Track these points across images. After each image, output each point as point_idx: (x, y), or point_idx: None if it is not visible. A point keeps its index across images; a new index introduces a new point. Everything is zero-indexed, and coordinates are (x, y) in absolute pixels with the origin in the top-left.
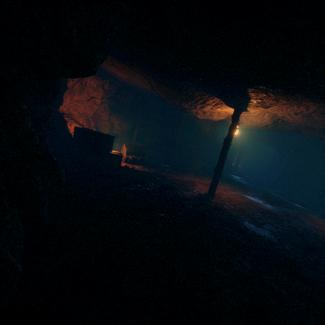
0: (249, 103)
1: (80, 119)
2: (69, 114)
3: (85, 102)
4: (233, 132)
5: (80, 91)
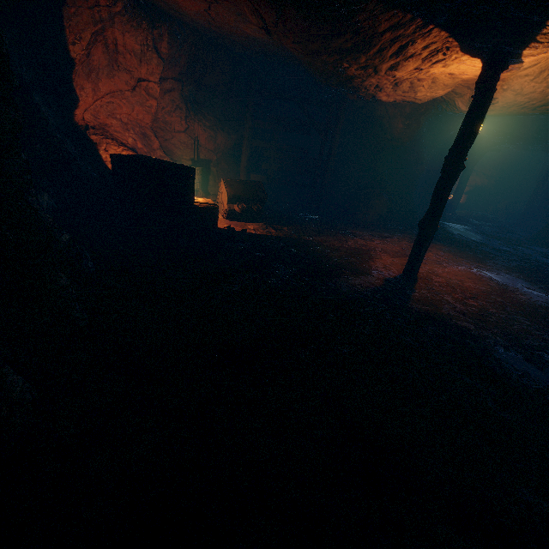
0: (540, 29)
1: (128, 135)
2: (100, 126)
3: (128, 95)
4: (476, 128)
5: (110, 68)
